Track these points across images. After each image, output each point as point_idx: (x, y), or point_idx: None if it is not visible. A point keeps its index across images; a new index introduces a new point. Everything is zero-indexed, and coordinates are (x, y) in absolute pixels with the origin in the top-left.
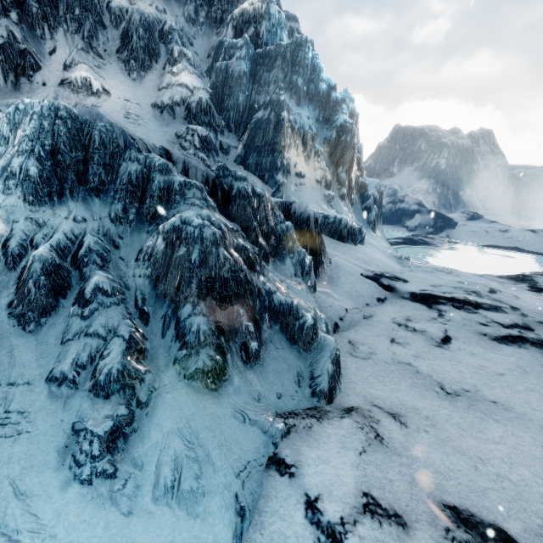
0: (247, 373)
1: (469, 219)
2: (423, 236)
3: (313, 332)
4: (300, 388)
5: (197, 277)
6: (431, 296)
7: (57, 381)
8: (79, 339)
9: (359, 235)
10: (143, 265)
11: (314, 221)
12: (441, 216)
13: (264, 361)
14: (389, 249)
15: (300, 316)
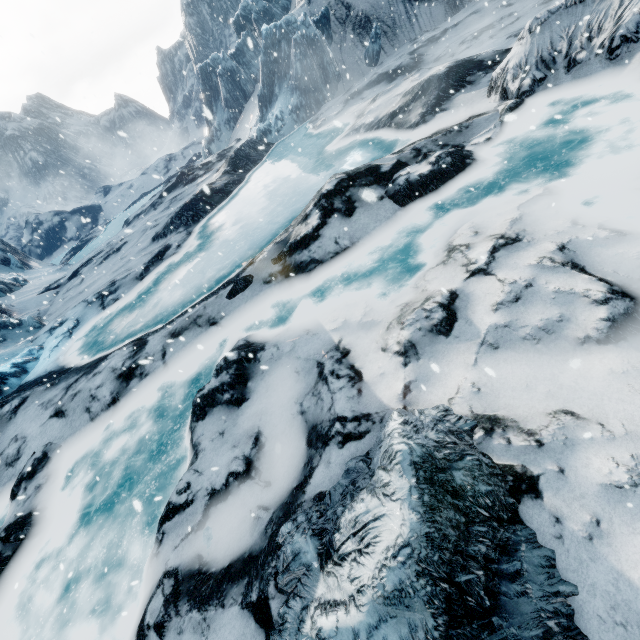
0: (6, 343)
1: (105, 195)
2: (86, 236)
3: (17, 320)
4: (31, 332)
5: None
6: (75, 272)
7: None
8: None
9: (18, 280)
10: None
11: None
12: (84, 210)
13: (9, 339)
14: (51, 270)
15: (6, 321)
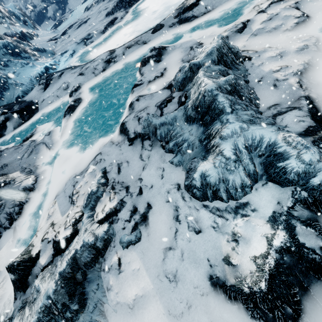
0: (41, 58)
1: None
2: (60, 18)
3: (44, 48)
4: (51, 56)
5: (17, 49)
6: (64, 32)
7: (22, 67)
8: (17, 64)
9: (34, 34)
10: (7, 56)
11: (17, 34)
12: (57, 0)
13: (42, 56)
14: (49, 32)
15: (39, 48)
